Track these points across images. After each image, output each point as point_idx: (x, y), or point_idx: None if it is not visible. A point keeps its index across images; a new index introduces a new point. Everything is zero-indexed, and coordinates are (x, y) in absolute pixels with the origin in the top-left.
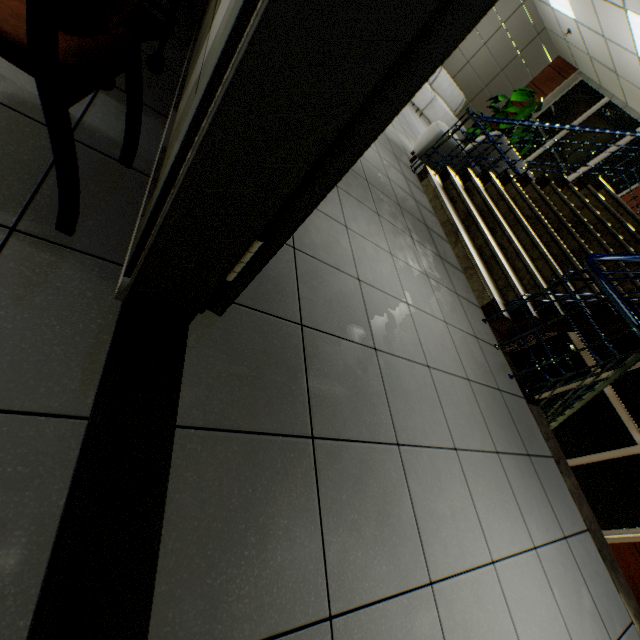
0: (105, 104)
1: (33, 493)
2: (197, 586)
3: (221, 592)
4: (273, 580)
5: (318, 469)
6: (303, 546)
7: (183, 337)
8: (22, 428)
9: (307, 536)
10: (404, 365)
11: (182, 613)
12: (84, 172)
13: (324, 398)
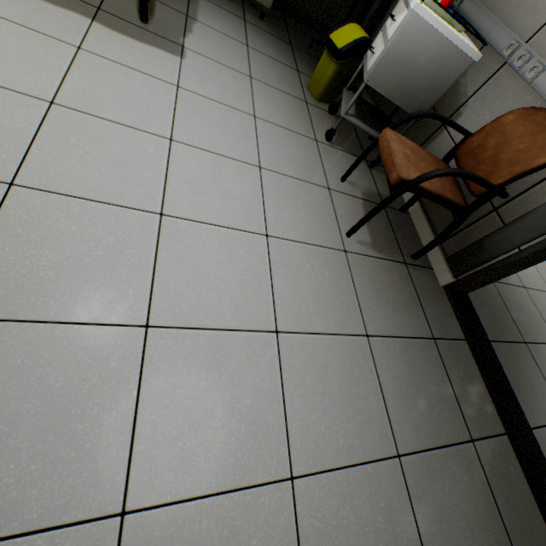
0: (375, 176)
1: (471, 367)
2: (522, 402)
3: (530, 405)
4: (542, 403)
5: (533, 358)
6: (544, 391)
7: (469, 300)
8: (455, 345)
9: (544, 387)
10: (540, 295)
11: (524, 411)
12: (397, 223)
13: (519, 321)
